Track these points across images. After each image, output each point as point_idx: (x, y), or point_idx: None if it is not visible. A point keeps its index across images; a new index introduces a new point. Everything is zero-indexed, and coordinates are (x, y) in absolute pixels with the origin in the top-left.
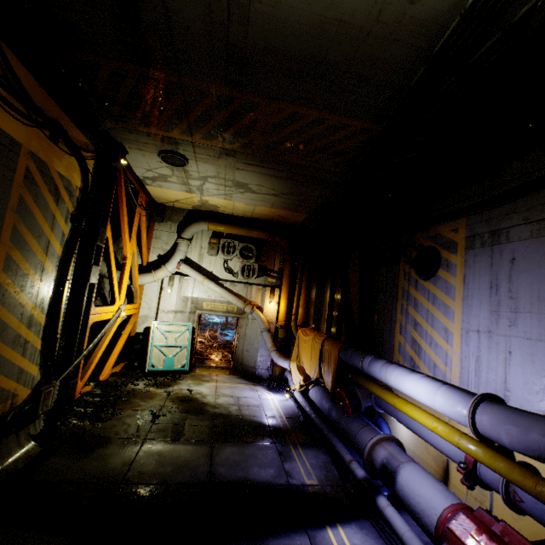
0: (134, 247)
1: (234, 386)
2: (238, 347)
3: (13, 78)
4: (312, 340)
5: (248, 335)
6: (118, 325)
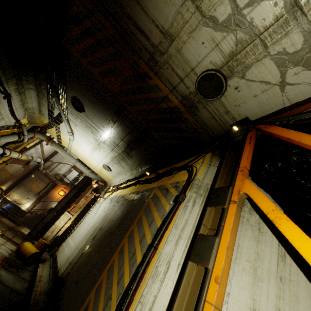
0: None
1: None
2: None
3: (158, 174)
4: None
5: None
6: None
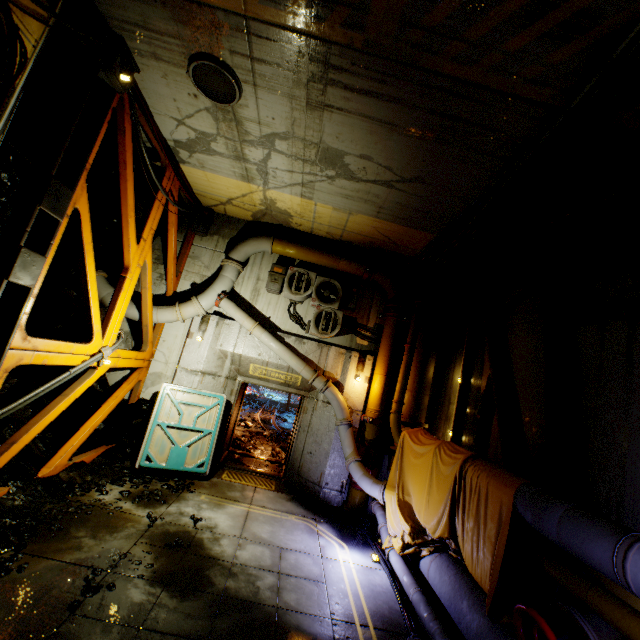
0: (146, 256)
1: (279, 518)
2: (295, 443)
3: None
4: (434, 455)
5: (314, 426)
6: (115, 383)
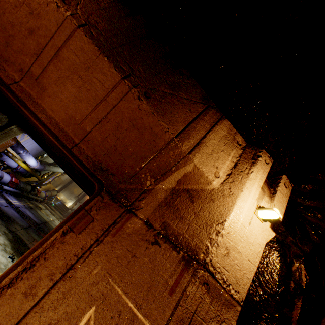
0: None
1: None
2: None
3: None
4: None
5: None
6: None
